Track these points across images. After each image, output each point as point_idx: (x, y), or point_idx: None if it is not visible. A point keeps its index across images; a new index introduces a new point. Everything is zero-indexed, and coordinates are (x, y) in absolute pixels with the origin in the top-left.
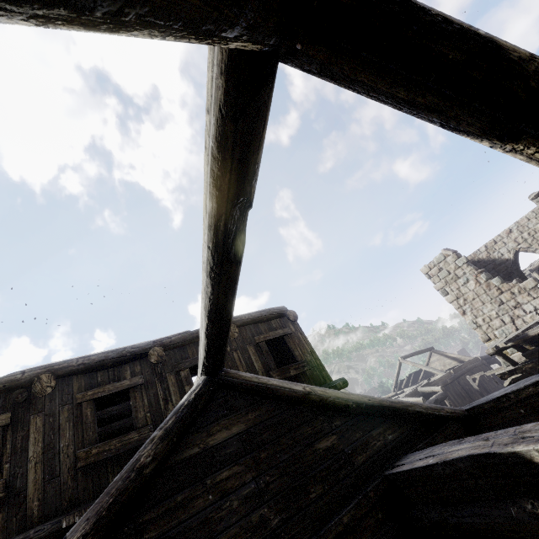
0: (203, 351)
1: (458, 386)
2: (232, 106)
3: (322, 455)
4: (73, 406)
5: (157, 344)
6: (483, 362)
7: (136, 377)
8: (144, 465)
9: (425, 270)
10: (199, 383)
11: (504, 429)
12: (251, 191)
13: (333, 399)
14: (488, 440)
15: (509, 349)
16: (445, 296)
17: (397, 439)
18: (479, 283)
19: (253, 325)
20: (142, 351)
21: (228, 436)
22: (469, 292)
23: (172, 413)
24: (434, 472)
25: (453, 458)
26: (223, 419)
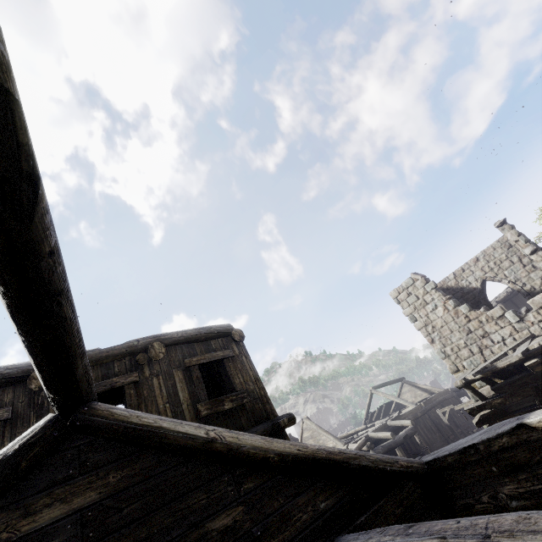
0: (38, 376)
1: (428, 419)
2: None
3: (214, 541)
4: None
5: None
6: (453, 394)
7: None
8: None
9: (394, 295)
10: (38, 425)
11: (470, 518)
12: None
13: (246, 449)
14: (444, 541)
15: (477, 382)
16: (413, 322)
17: (332, 508)
18: (447, 310)
19: (187, 345)
20: (21, 373)
21: (61, 515)
22: (437, 319)
23: None
24: None
25: None
26: (62, 485)
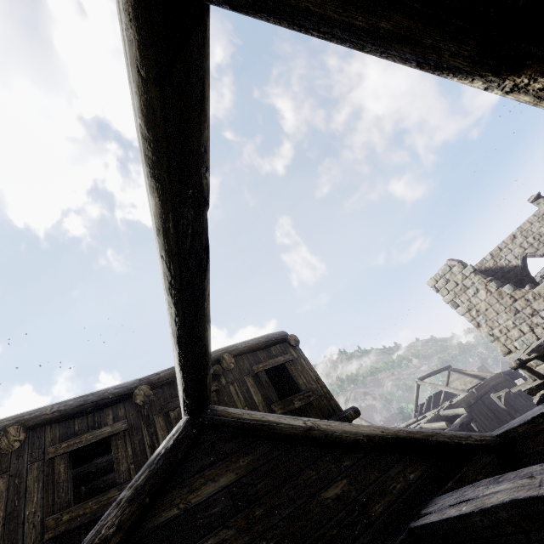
0: (181, 386)
1: (483, 406)
2: (152, 64)
3: (330, 506)
4: (44, 462)
5: (144, 382)
6: (506, 378)
7: (118, 422)
8: (105, 539)
9: (432, 283)
10: (179, 426)
11: None
12: (201, 182)
13: (339, 434)
14: (533, 478)
15: (532, 361)
16: (455, 308)
17: (420, 478)
18: (490, 292)
19: (251, 353)
20: (127, 391)
21: (215, 491)
22: (481, 303)
23: (145, 466)
24: (469, 523)
25: (492, 505)
26: (209, 469)
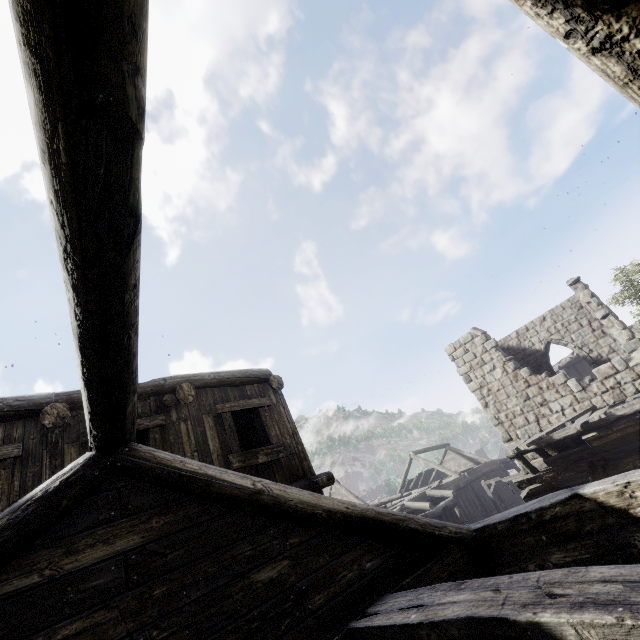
0: (86, 410)
1: (471, 491)
2: None
3: (259, 592)
4: None
5: (62, 398)
6: (501, 466)
7: (8, 445)
8: None
9: (450, 350)
10: (77, 463)
11: (522, 574)
12: (124, 88)
13: (294, 503)
14: (498, 592)
15: (530, 453)
16: (468, 382)
17: (377, 568)
18: (506, 372)
19: (219, 388)
20: (33, 407)
21: (104, 556)
22: (494, 382)
23: (6, 512)
24: (415, 636)
25: (444, 619)
26: (104, 526)
